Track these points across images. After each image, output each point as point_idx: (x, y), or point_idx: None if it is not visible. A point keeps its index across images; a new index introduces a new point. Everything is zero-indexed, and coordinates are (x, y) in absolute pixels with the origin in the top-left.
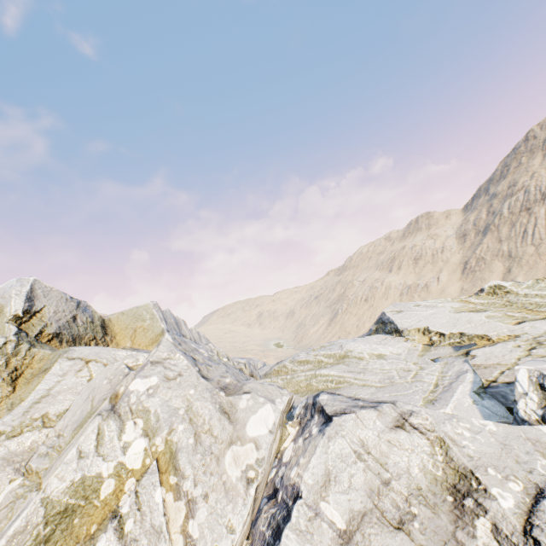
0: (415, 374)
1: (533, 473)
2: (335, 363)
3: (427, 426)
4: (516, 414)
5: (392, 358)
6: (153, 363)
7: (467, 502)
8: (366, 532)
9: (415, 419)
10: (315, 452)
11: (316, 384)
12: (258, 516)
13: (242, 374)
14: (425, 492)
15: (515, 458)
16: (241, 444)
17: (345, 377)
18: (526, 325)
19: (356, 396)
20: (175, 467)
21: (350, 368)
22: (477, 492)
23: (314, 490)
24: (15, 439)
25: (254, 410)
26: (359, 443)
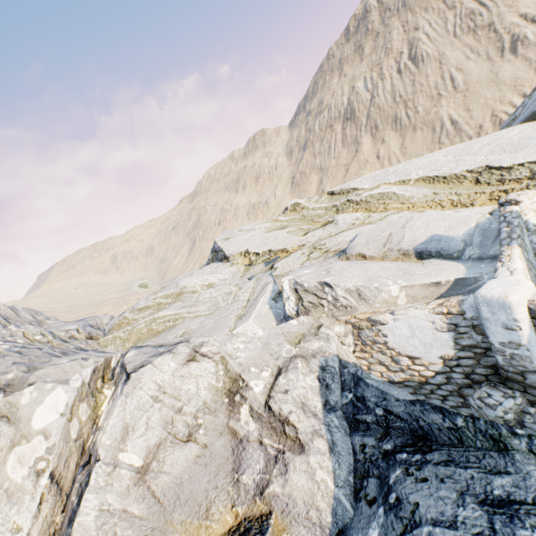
0: (235, 295)
1: (279, 358)
2: (173, 301)
3: (214, 350)
4: (285, 313)
5: (219, 285)
6: None
7: (236, 398)
8: (161, 457)
9: (206, 348)
10: (113, 414)
11: (156, 327)
12: (72, 488)
13: (54, 352)
14: (209, 404)
15: (271, 352)
16: (28, 441)
17: (181, 314)
18: (310, 235)
19: (188, 329)
20: None
21: (185, 303)
22: (242, 389)
23: (113, 448)
24: None
25: (40, 401)
26: (156, 388)
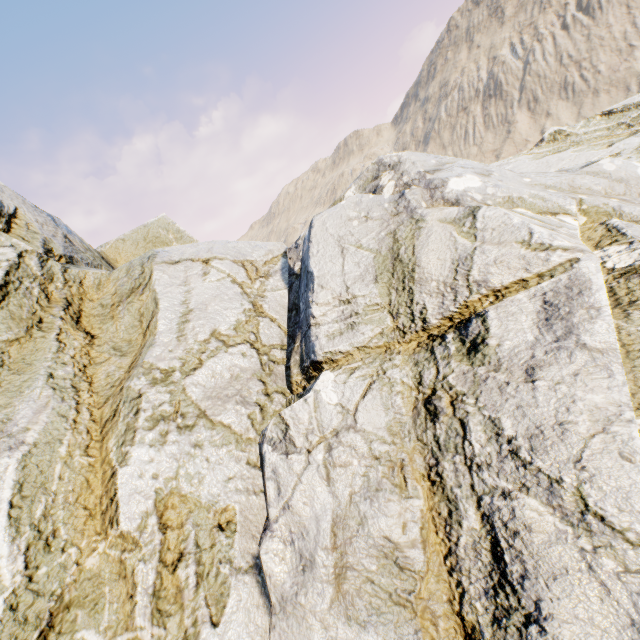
0: None
1: None
2: None
3: None
4: None
5: None
6: (432, 172)
7: None
8: None
9: None
10: None
11: None
12: None
13: None
14: None
15: None
16: None
17: None
18: (618, 145)
19: None
20: (633, 222)
21: None
22: None
23: None
24: (200, 373)
25: (633, 166)
26: None
